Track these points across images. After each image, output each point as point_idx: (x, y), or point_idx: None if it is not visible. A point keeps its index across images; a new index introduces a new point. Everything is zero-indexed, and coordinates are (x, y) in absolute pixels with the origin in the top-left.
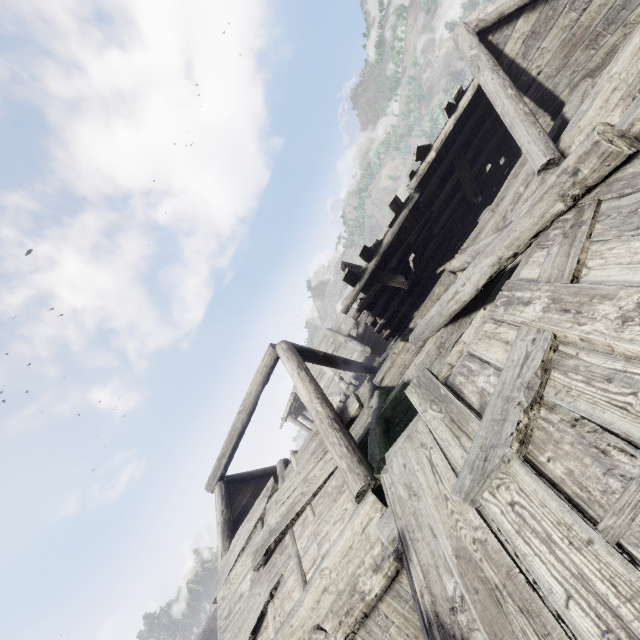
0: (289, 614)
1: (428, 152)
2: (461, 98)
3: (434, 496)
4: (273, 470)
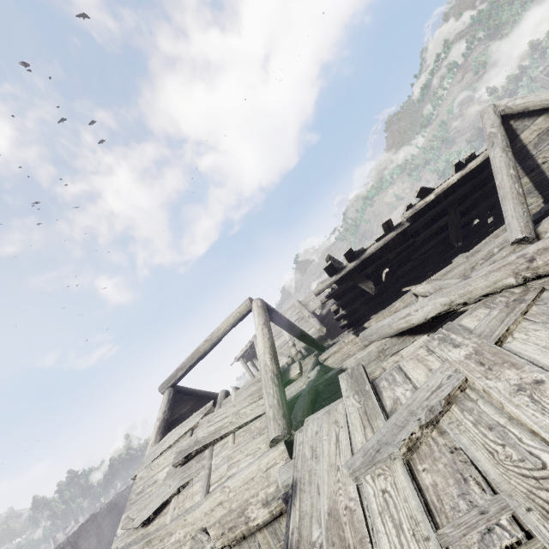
0: (187, 510)
1: (429, 193)
2: (471, 161)
3: (330, 464)
4: (214, 396)
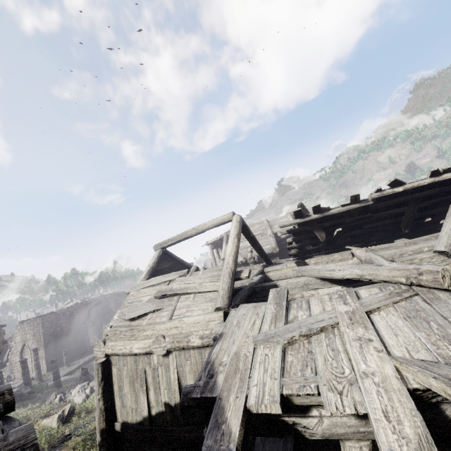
0: (156, 323)
1: (400, 185)
2: (448, 172)
3: (245, 332)
4: (186, 264)
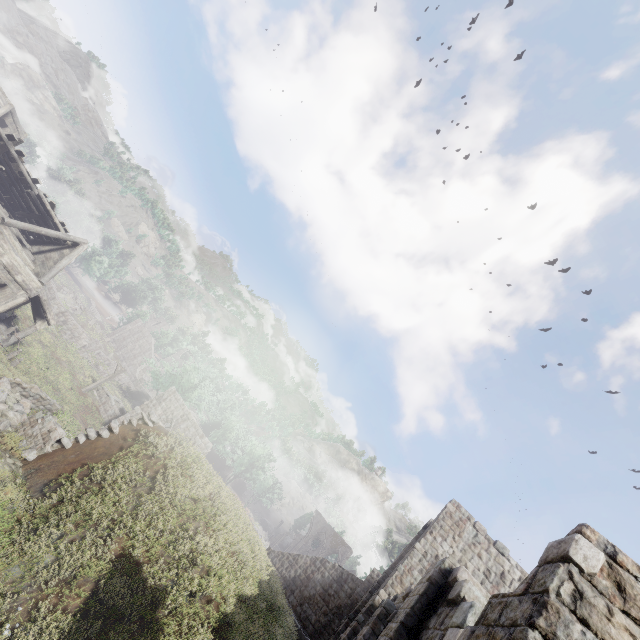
0: None
1: (52, 208)
2: (65, 231)
3: None
4: None
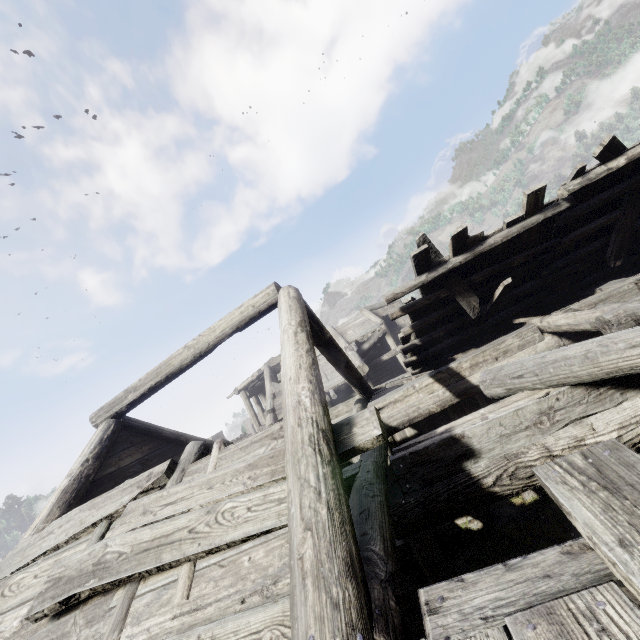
0: None
1: (615, 156)
2: None
3: None
4: (189, 441)
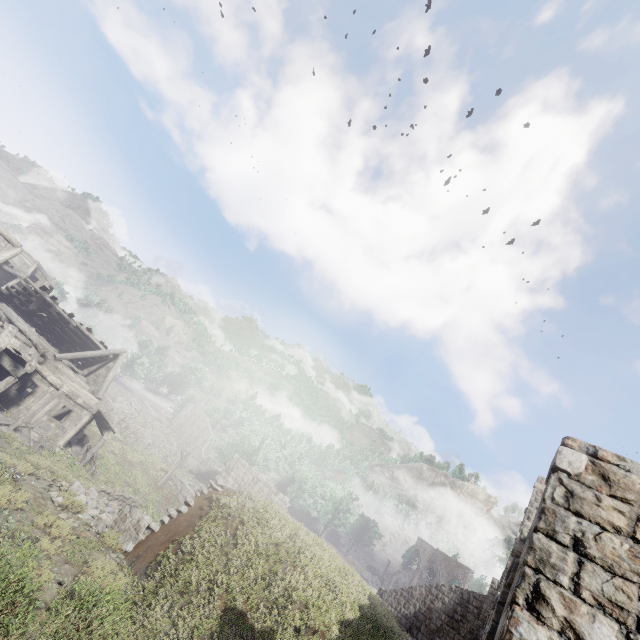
0: None
1: (90, 332)
2: (105, 348)
3: None
4: None
